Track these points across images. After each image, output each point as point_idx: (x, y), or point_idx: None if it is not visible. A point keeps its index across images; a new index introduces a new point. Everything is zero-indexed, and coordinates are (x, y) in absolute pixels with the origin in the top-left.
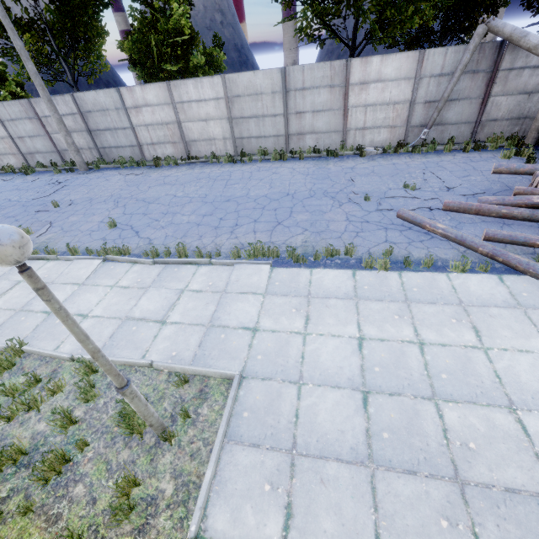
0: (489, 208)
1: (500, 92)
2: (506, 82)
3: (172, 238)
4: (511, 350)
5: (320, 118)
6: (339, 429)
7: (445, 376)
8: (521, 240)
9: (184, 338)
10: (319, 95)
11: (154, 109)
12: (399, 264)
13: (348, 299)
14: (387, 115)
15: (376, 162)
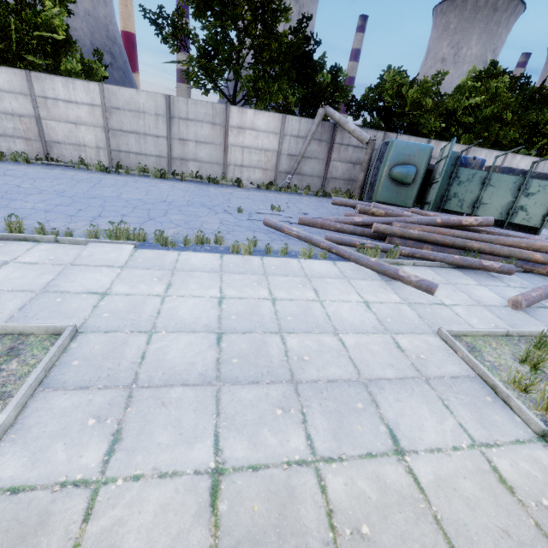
0: (329, 223)
1: (337, 158)
2: (340, 152)
3: (3, 218)
4: (338, 301)
5: (203, 149)
6: (190, 361)
7: (291, 318)
8: (348, 241)
9: None
10: (202, 128)
11: (3, 96)
12: (262, 252)
13: (213, 272)
14: (261, 159)
15: (251, 193)
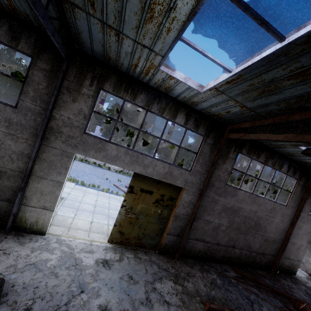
0: None
1: None
2: None
3: None
4: None
5: None
6: (88, 209)
7: (112, 207)
8: None
9: None
10: None
11: None
12: (110, 192)
13: (95, 194)
14: None
15: (113, 173)
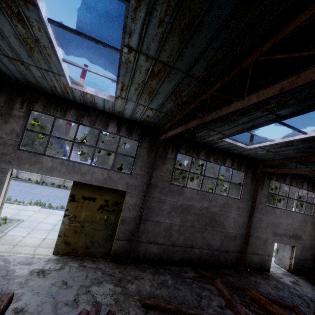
0: None
1: None
2: None
3: None
4: None
5: None
6: (46, 228)
7: None
8: None
9: (5, 215)
10: None
11: None
12: None
13: (61, 215)
14: None
15: None
